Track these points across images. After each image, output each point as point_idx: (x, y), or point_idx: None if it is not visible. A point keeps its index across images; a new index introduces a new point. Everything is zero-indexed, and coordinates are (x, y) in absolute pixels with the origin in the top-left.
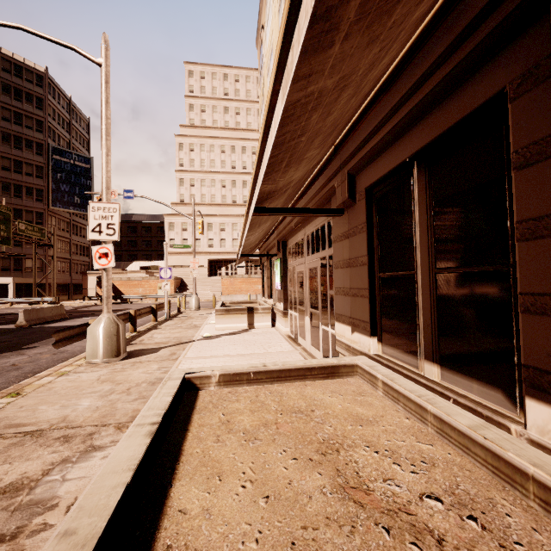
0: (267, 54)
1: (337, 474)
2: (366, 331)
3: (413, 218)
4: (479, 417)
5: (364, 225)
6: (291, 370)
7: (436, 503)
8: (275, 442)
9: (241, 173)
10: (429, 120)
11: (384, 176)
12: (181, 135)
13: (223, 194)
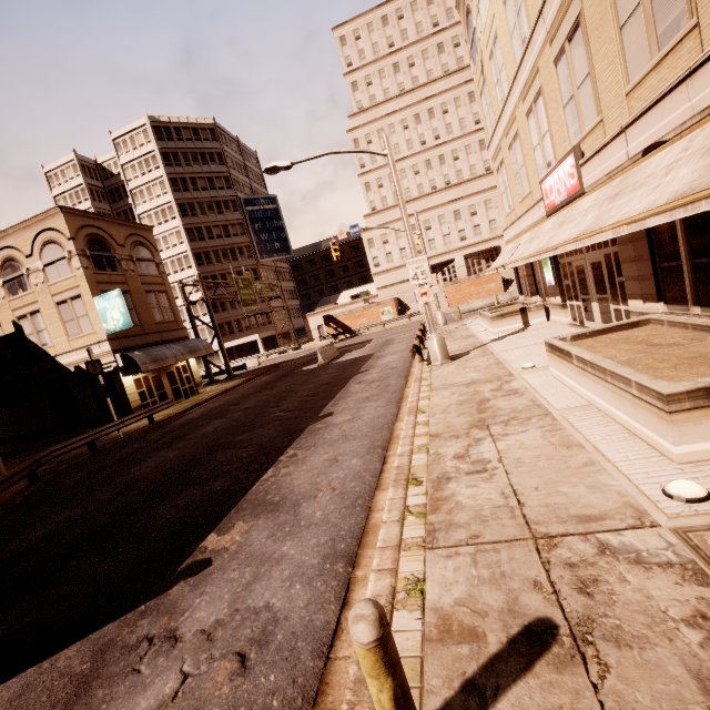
0: (485, 34)
1: (647, 344)
2: (654, 300)
3: (677, 233)
4: None
5: (644, 235)
6: (609, 328)
7: (684, 341)
8: (617, 345)
9: (434, 147)
10: None
11: None
12: (353, 129)
13: (418, 183)
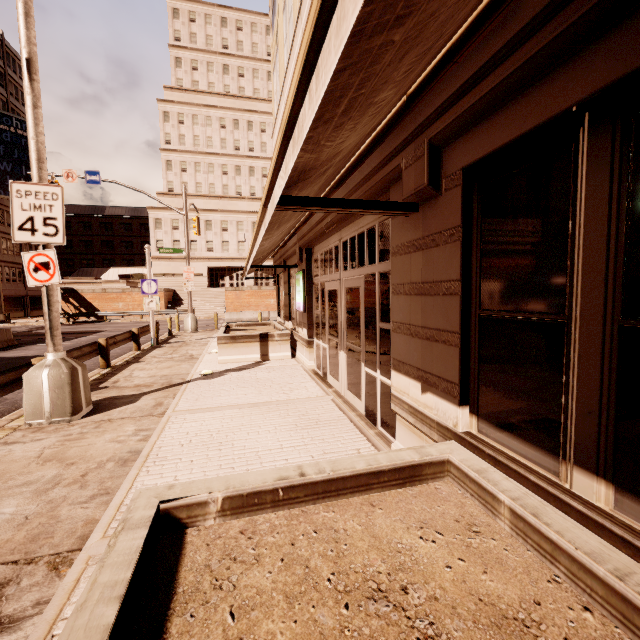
0: None
1: None
2: (451, 395)
3: (571, 221)
4: None
5: (457, 230)
6: (346, 479)
7: None
8: None
9: (247, 156)
10: None
11: (509, 145)
12: (165, 101)
13: (224, 183)
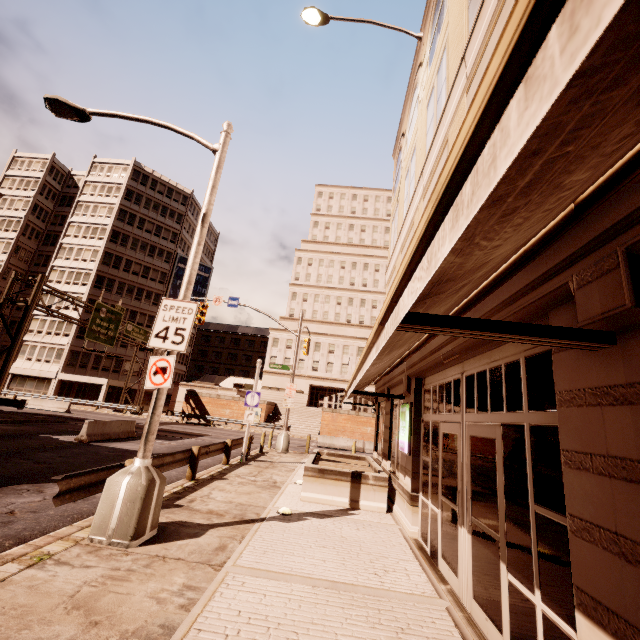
0: (407, 157)
1: None
2: None
3: None
4: None
5: None
6: None
7: None
8: None
9: (360, 290)
10: None
11: None
12: (301, 250)
13: (337, 311)
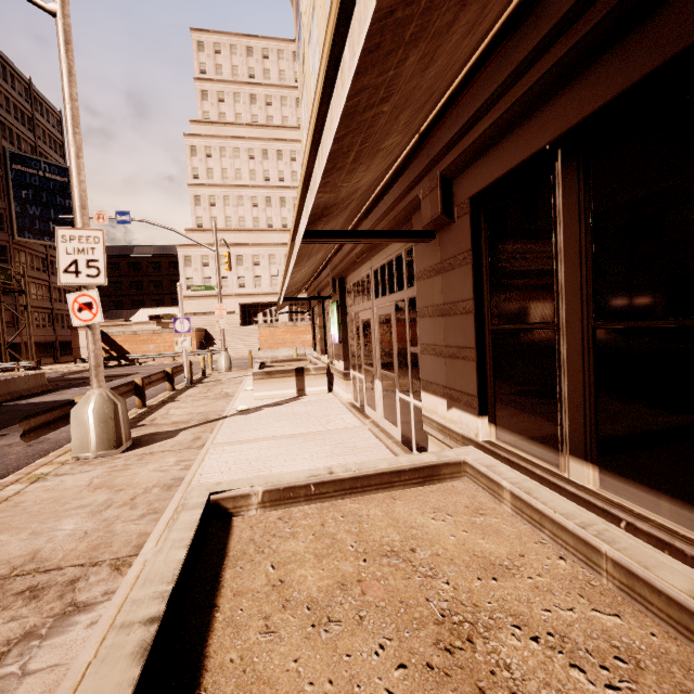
0: (307, 11)
1: None
2: (471, 407)
3: (554, 241)
4: (677, 555)
5: (468, 253)
6: (370, 477)
7: None
8: (363, 627)
9: (277, 187)
10: (592, 74)
11: (503, 177)
12: (192, 135)
13: (255, 215)
